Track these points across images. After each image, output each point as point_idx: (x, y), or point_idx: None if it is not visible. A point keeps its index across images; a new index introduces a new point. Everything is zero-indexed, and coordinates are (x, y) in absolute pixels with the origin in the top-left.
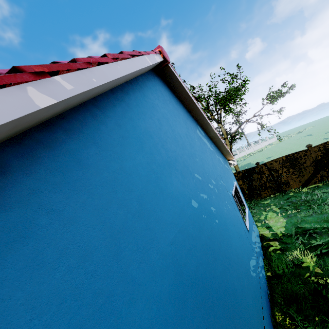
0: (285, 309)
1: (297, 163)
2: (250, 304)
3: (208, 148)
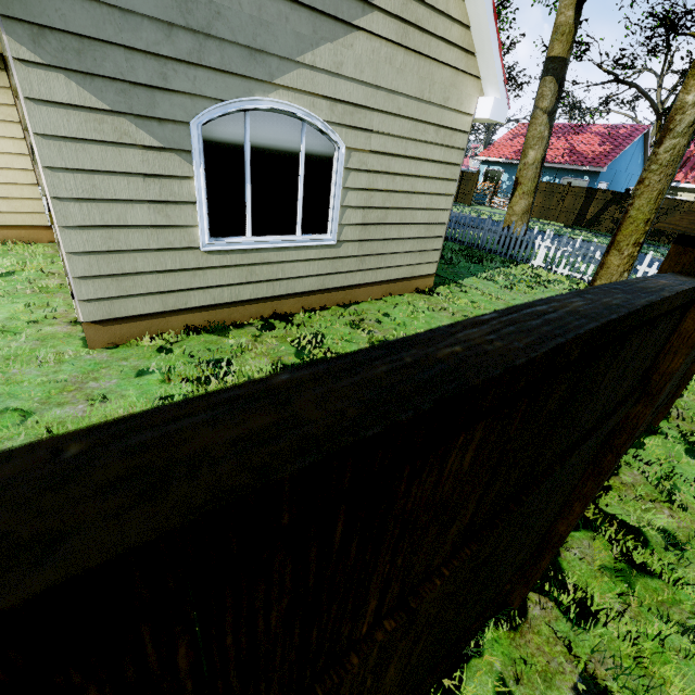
0: None
1: None
2: None
3: (638, 162)
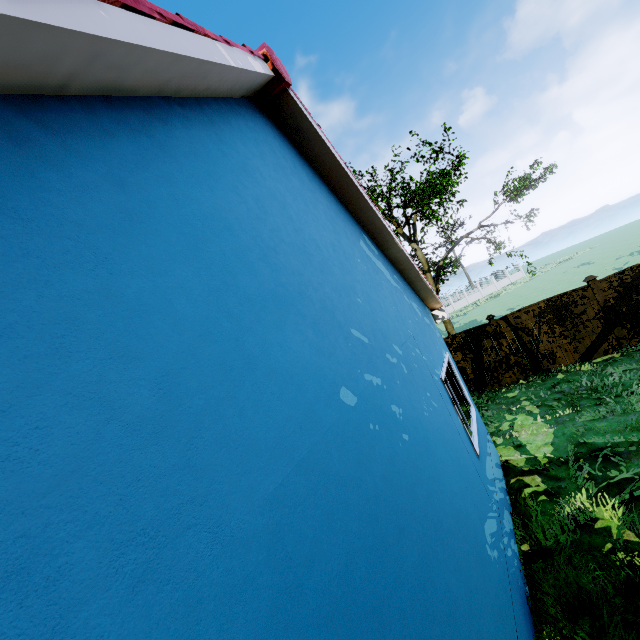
0: (565, 629)
1: (569, 314)
2: (489, 631)
3: (386, 280)
